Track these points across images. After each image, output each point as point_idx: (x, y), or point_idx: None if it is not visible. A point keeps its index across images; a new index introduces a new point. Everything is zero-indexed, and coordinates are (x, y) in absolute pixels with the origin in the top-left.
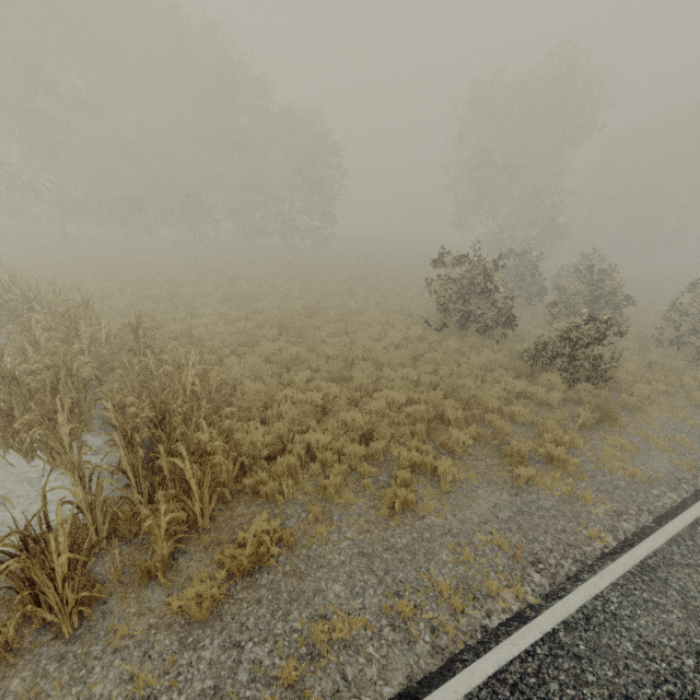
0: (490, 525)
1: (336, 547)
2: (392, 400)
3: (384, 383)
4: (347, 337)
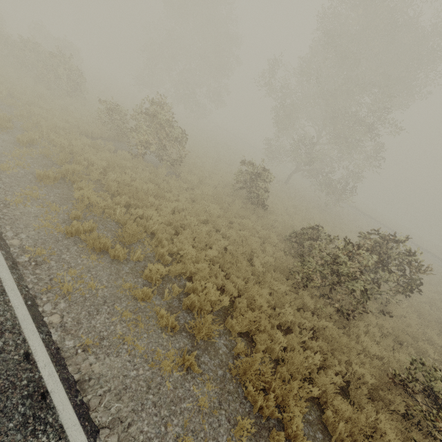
0: None
1: None
2: None
3: None
4: None
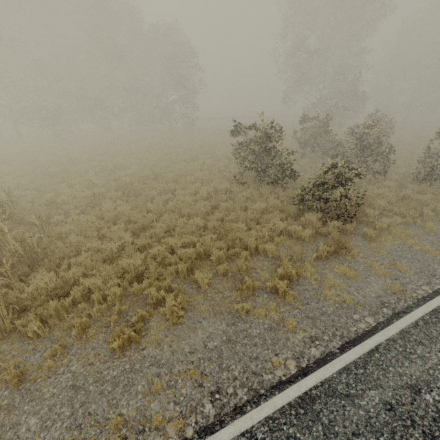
0: (194, 355)
1: (56, 380)
2: (173, 245)
3: (178, 229)
4: (170, 194)
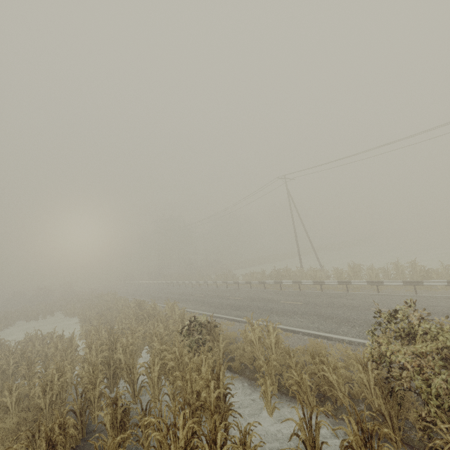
0: None
1: None
2: None
3: None
4: None
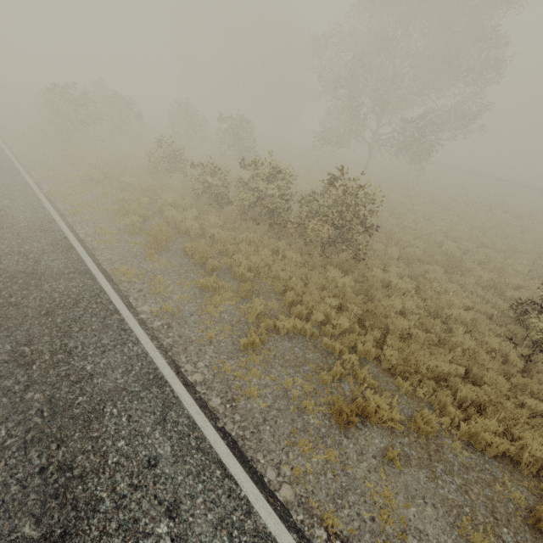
0: None
1: None
2: None
3: None
4: None
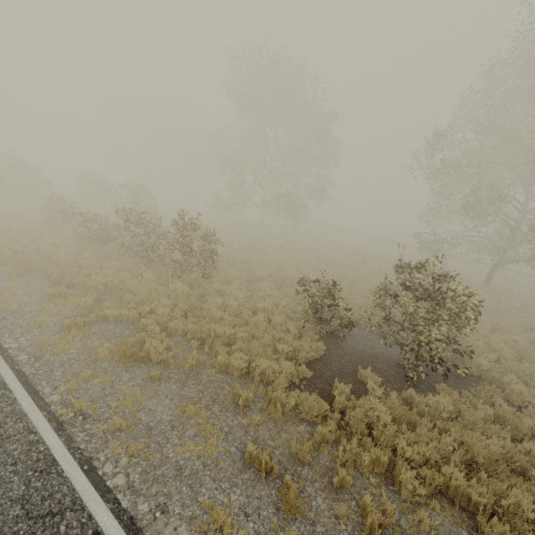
0: None
1: None
2: None
3: None
4: None
